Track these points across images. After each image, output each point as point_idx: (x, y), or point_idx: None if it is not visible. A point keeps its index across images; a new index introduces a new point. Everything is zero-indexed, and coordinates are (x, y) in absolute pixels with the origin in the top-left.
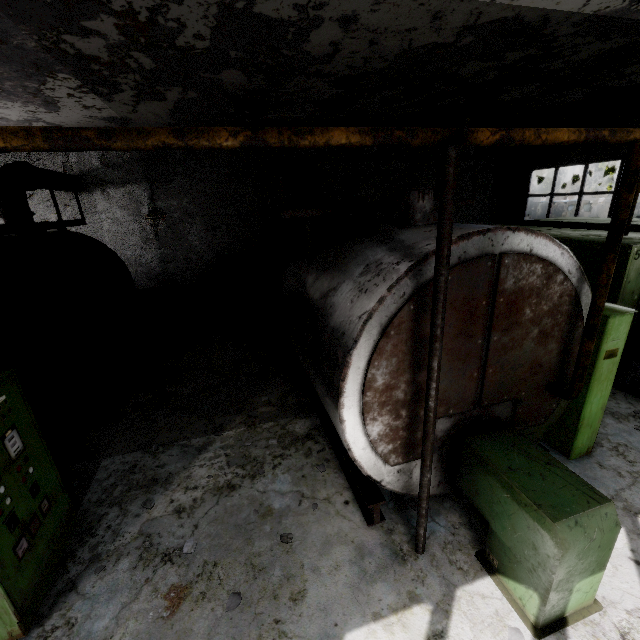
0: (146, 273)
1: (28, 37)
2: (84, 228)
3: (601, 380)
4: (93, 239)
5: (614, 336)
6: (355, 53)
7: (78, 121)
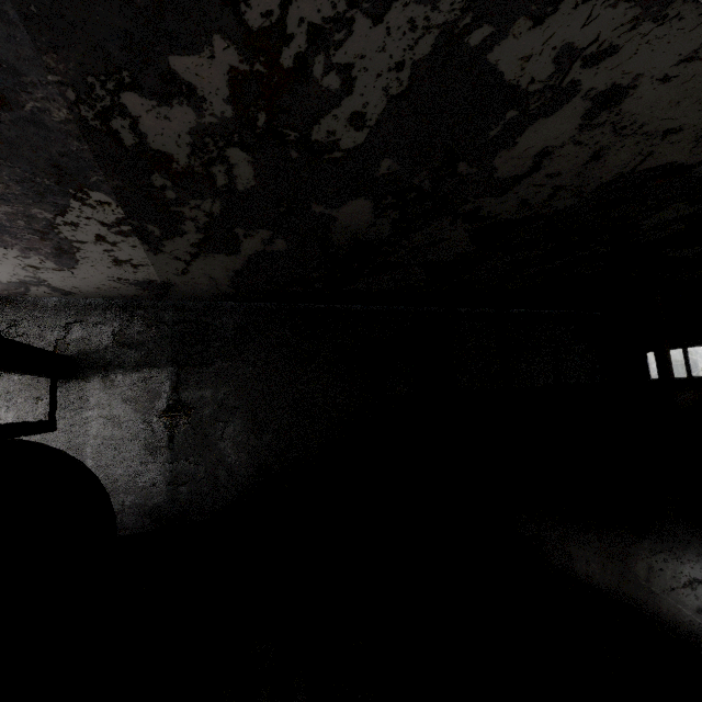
0: (139, 504)
1: (57, 93)
2: (56, 432)
3: None
4: (63, 454)
5: None
6: (552, 177)
7: (98, 286)
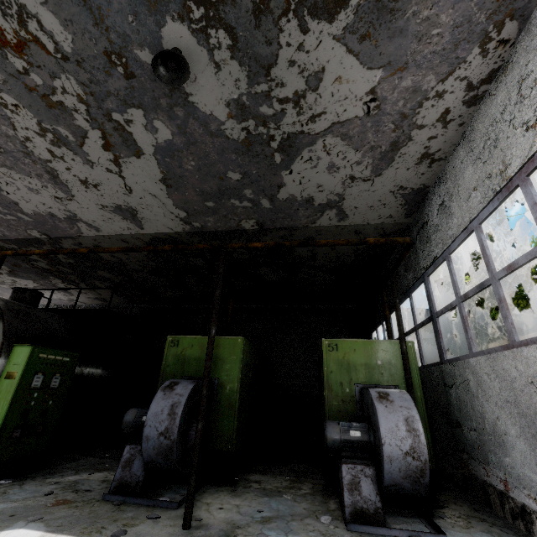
0: None
1: (24, 264)
2: None
3: (0, 397)
4: None
5: (16, 361)
6: (130, 259)
7: (88, 300)
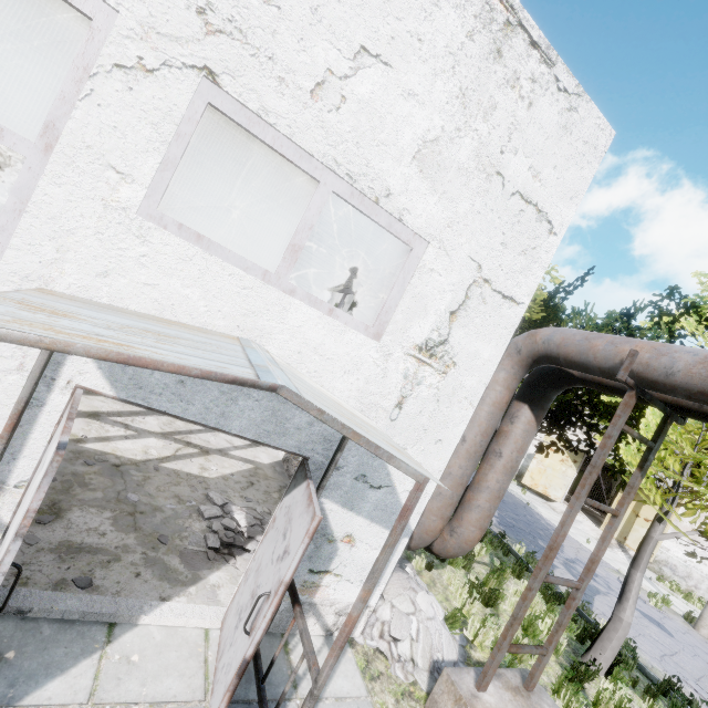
0: None
1: None
2: None
3: None
4: None
5: None
6: None
7: None
